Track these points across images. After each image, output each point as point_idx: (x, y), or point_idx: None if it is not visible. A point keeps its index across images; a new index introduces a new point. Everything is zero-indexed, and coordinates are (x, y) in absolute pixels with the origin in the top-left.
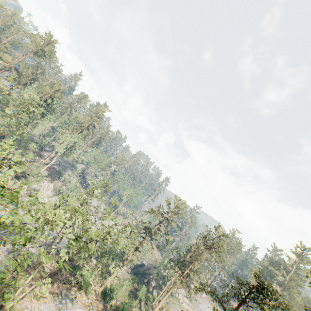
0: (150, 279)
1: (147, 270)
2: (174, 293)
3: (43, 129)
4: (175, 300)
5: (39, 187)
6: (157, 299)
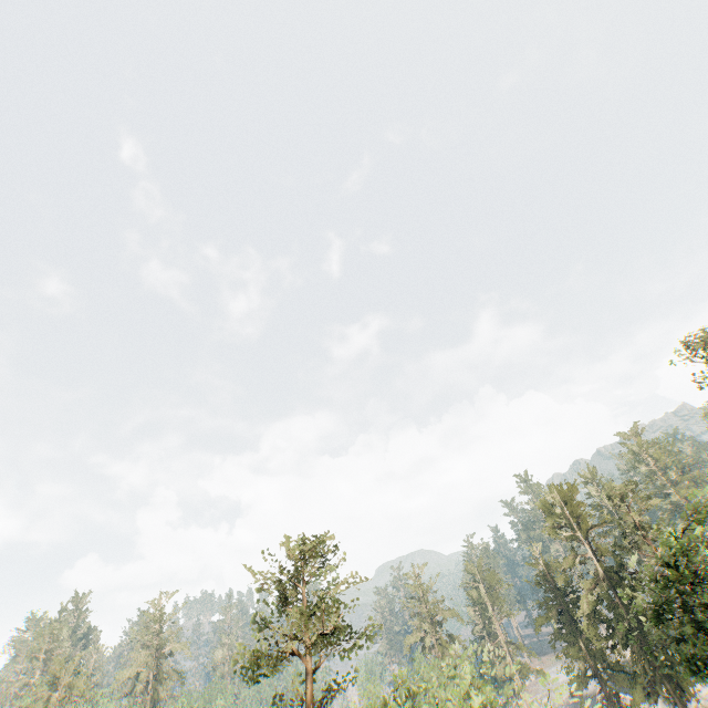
0: None
1: None
2: None
3: None
4: None
5: None
6: None
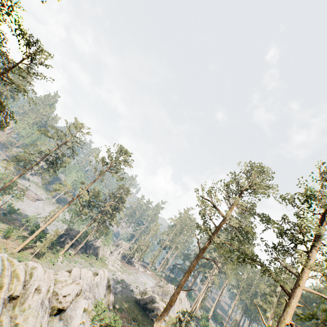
0: (67, 237)
1: (67, 231)
2: (102, 260)
3: None
4: (98, 262)
5: None
6: (65, 248)
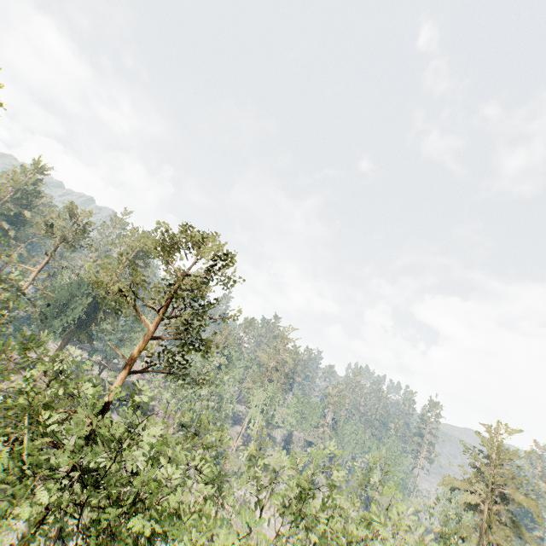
0: None
1: None
2: None
3: (230, 396)
4: None
5: (248, 495)
6: None
